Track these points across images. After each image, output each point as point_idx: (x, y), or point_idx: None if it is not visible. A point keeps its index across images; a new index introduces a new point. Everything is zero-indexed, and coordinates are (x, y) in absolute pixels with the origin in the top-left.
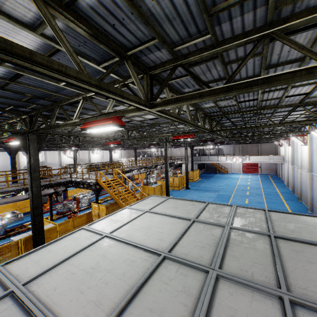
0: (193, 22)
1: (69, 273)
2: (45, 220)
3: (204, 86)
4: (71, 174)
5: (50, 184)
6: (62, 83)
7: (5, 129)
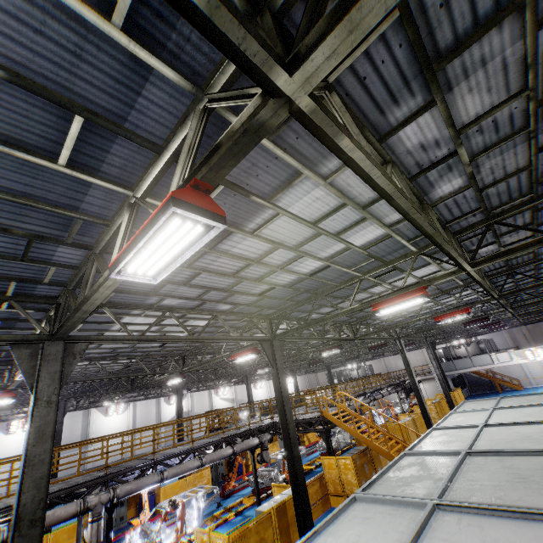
0: (517, 190)
1: (501, 442)
2: (275, 484)
3: (499, 238)
4: (271, 412)
5: (251, 431)
6: (353, 268)
7: (255, 336)
